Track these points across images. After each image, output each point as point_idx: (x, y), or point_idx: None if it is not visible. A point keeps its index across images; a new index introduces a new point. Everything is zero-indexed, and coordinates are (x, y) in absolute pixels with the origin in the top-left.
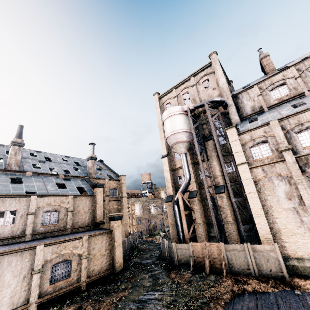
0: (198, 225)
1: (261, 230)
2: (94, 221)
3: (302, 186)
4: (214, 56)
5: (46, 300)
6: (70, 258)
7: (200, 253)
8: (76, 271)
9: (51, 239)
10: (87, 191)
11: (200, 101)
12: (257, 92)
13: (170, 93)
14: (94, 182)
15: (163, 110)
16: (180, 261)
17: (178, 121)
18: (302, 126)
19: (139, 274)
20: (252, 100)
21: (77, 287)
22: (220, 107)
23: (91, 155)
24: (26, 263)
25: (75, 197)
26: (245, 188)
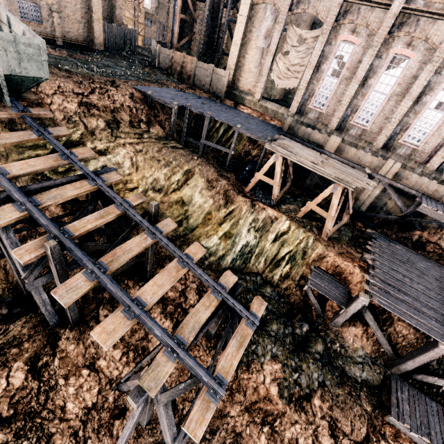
0: (195, 43)
1: (231, 60)
2: None
3: (279, 28)
4: None
5: None
6: (38, 3)
7: (178, 63)
8: (48, 22)
9: None
10: None
11: None
12: None
13: None
14: None
15: None
16: (161, 65)
17: None
18: None
19: (119, 59)
20: None
21: (53, 39)
22: None
23: None
24: None
25: None
26: (241, 7)
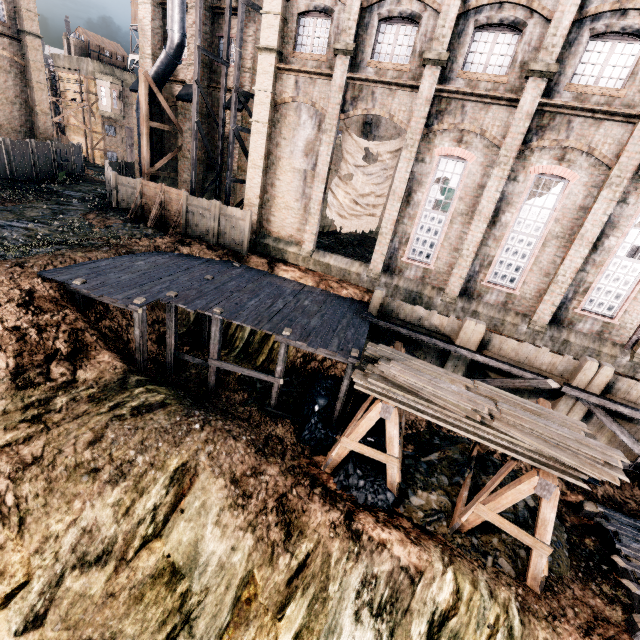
0: (185, 162)
1: (250, 191)
2: None
3: (328, 139)
4: None
5: None
6: None
7: (153, 200)
8: None
9: None
10: None
11: None
12: None
13: None
14: None
15: None
16: (122, 205)
17: None
18: (397, 7)
19: (33, 202)
20: None
21: None
22: None
23: None
24: None
25: None
26: (255, 109)
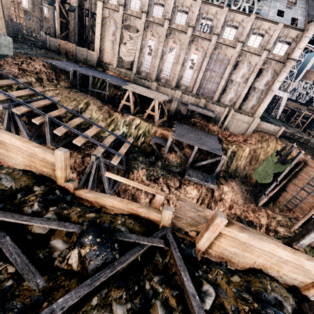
0: (71, 35)
1: (96, 46)
2: None
3: (119, 31)
4: None
5: None
6: None
7: (63, 47)
8: None
9: None
10: None
11: None
12: None
13: None
14: None
15: None
16: (51, 48)
17: None
18: None
19: (20, 44)
20: None
21: None
22: None
23: None
24: None
25: None
26: (97, 19)
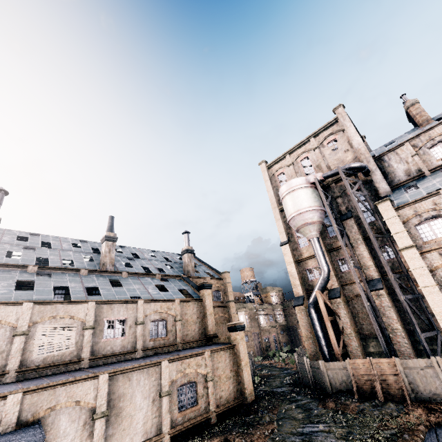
0: (349, 337)
1: None
2: (205, 334)
3: None
4: (340, 110)
5: (178, 431)
6: (195, 380)
7: (364, 374)
8: (203, 398)
9: (167, 354)
10: (192, 294)
11: (328, 168)
12: (411, 151)
13: (283, 160)
14: (194, 282)
15: (275, 183)
16: (335, 387)
17: (303, 197)
18: None
19: (279, 404)
20: (404, 161)
21: (207, 418)
22: (358, 174)
23: (187, 247)
24: (153, 383)
25: (181, 302)
26: (418, 280)
